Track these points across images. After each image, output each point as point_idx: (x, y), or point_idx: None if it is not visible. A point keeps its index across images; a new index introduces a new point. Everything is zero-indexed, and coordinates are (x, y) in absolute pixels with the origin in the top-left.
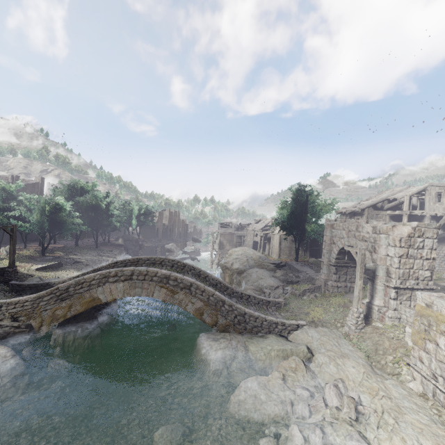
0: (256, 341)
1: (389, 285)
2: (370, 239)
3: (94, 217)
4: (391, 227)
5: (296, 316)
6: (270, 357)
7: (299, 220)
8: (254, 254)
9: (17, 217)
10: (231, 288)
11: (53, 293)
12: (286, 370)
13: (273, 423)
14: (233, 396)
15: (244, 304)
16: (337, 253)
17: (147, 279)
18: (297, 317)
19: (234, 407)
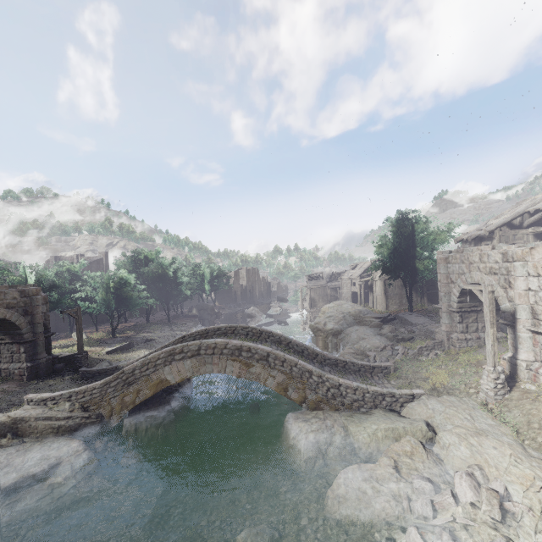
0: (358, 418)
1: (537, 330)
2: (501, 270)
3: (162, 287)
4: (527, 249)
5: (411, 384)
6: (377, 438)
7: (405, 257)
8: (353, 309)
9: (84, 299)
10: (321, 354)
11: (119, 378)
12: (399, 455)
13: (385, 525)
14: (330, 491)
15: (340, 373)
16: (458, 295)
17: (217, 352)
18: (413, 384)
19: (333, 505)
